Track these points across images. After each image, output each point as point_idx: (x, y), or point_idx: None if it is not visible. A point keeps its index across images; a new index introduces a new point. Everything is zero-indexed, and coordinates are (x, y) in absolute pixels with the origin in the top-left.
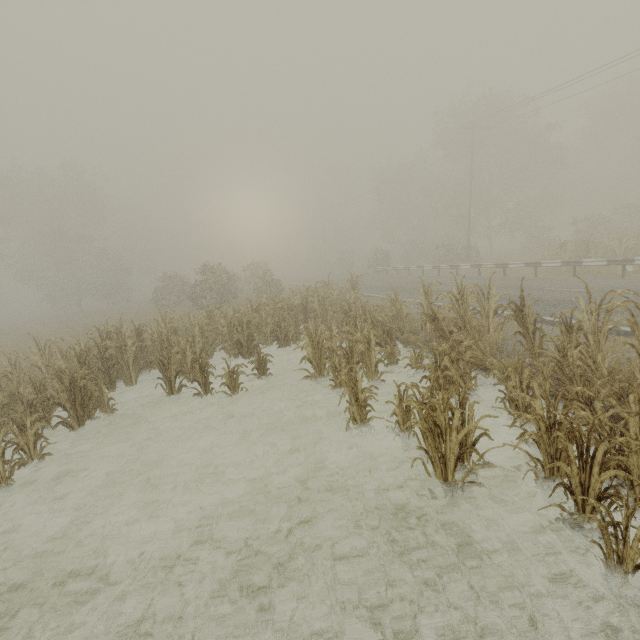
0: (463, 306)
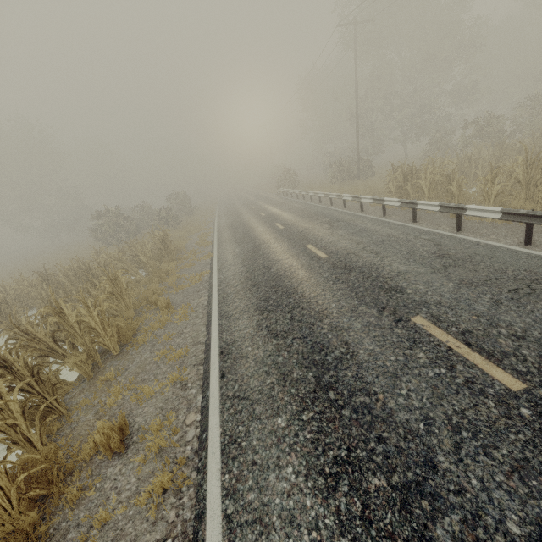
0: (68, 320)
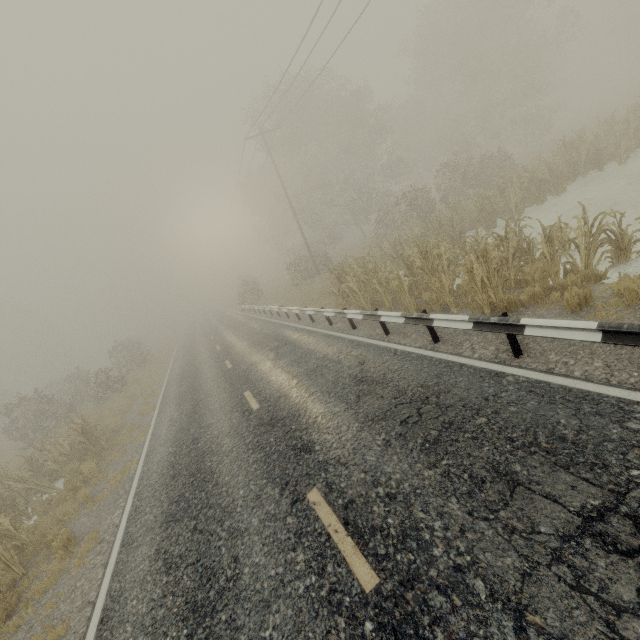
0: None
